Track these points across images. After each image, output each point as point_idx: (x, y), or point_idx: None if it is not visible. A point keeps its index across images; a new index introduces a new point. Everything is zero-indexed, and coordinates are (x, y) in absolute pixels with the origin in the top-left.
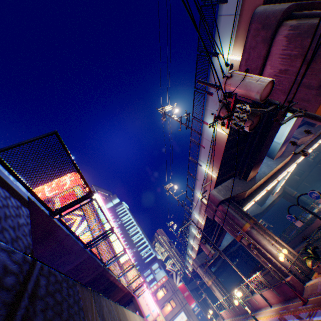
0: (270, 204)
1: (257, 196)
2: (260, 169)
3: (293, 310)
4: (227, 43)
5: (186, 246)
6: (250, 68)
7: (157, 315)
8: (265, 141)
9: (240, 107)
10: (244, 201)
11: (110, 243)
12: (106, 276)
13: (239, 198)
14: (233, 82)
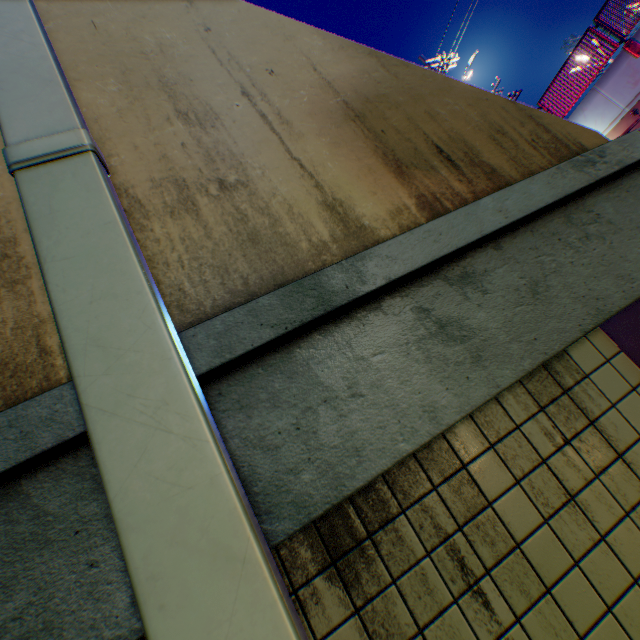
0: None
1: None
2: None
3: None
4: None
5: None
6: None
7: None
8: None
9: None
10: None
11: None
12: None
13: None
14: None
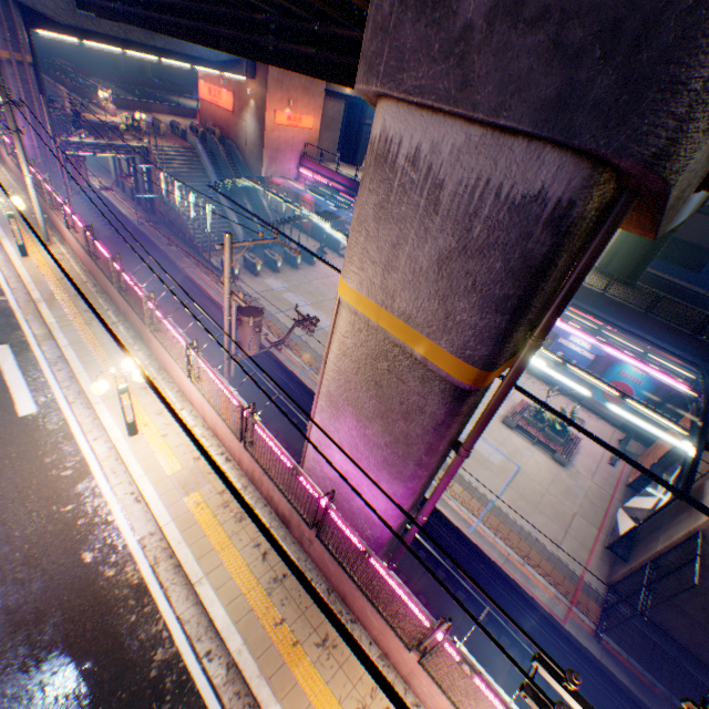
0: None
1: None
2: None
3: None
4: None
5: None
6: None
7: None
8: None
9: None
10: None
11: None
12: None
13: None
14: None
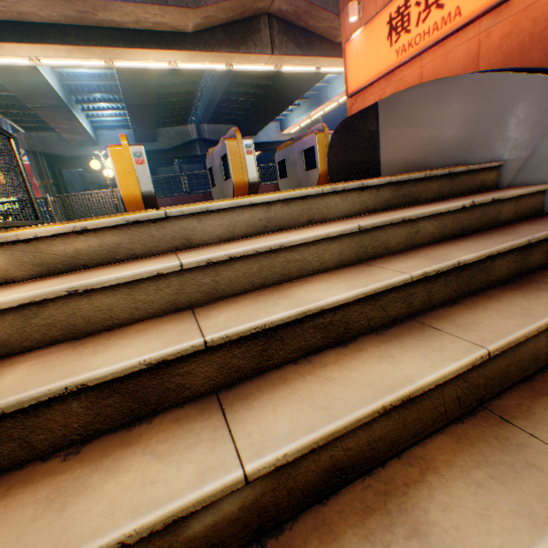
0: (264, 146)
1: None
2: None
3: None
4: None
5: None
6: None
7: None
8: None
9: None
10: None
11: None
12: None
13: None
14: None
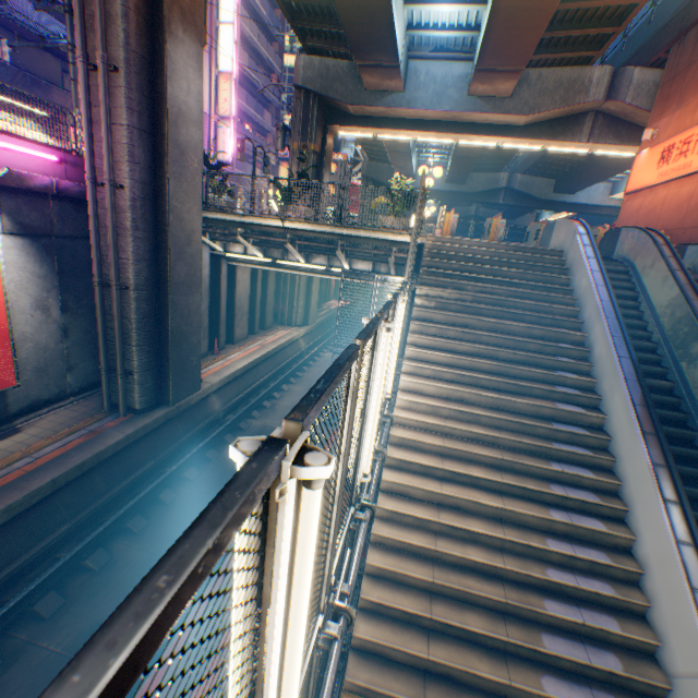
0: (580, 207)
1: (385, 135)
2: (417, 91)
3: None
4: None
5: None
6: None
7: (229, 162)
8: (348, 29)
9: None
10: (345, 120)
11: (212, 23)
12: (63, 53)
13: (341, 110)
14: None
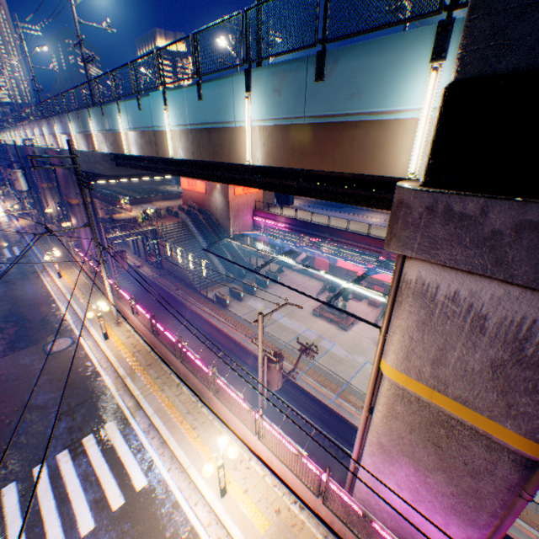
0: None
1: None
2: None
3: (32, 229)
4: (60, 131)
5: (8, 129)
6: (55, 159)
7: None
8: None
9: (4, 190)
10: None
11: None
12: None
13: None
14: (14, 177)
